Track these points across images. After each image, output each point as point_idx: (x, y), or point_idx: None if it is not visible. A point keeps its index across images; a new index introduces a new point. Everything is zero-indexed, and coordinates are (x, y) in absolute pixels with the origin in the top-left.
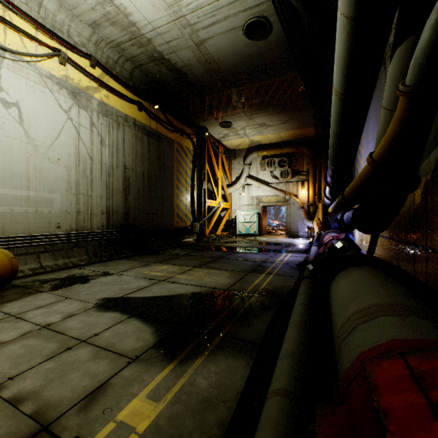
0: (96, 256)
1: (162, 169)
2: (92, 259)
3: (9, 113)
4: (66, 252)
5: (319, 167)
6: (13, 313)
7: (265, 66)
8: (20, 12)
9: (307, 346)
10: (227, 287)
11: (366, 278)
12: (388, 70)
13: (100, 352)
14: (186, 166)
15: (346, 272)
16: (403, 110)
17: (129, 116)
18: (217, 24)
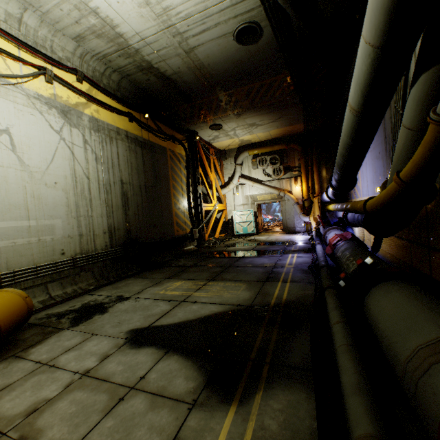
0: (104, 278)
1: (158, 179)
2: (100, 282)
3: (0, 141)
4: (72, 278)
5: (310, 162)
6: (43, 360)
7: (255, 68)
8: (0, 31)
9: (367, 375)
10: (250, 303)
11: (409, 299)
12: (410, 93)
13: (155, 399)
14: (180, 173)
15: (382, 289)
16: (435, 137)
17: (121, 129)
18: (208, 32)
